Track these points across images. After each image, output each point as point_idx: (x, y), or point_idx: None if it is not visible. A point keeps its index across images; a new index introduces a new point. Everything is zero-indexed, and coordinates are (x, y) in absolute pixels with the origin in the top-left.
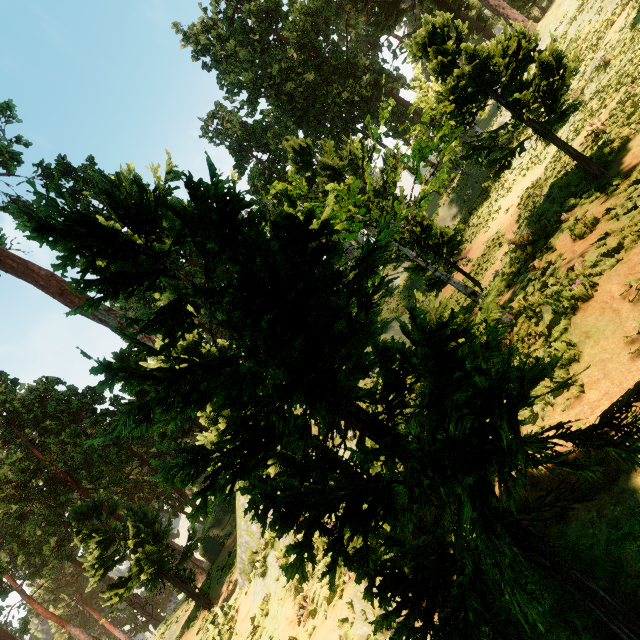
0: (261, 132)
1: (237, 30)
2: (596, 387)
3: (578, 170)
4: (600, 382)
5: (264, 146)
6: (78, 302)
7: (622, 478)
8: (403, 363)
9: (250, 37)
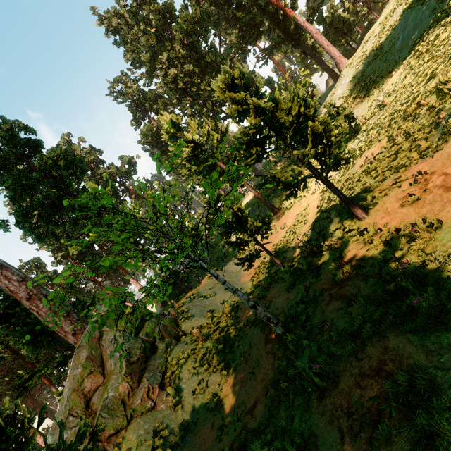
0: (155, 98)
1: (140, 22)
2: None
3: None
4: None
5: (155, 109)
6: None
7: None
8: None
9: (148, 29)
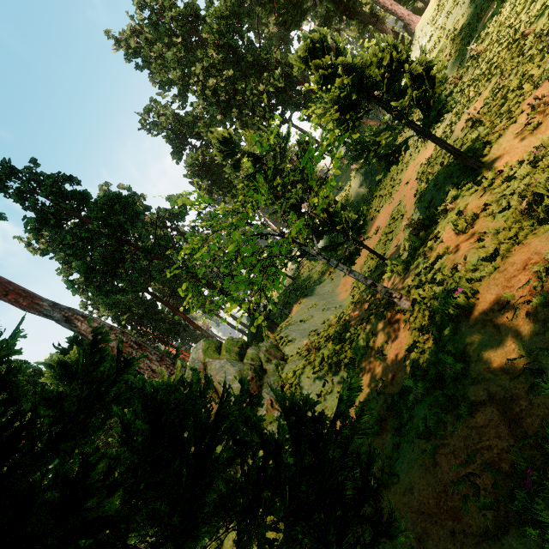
0: (193, 122)
1: (162, 34)
2: (482, 409)
3: (458, 161)
4: (485, 405)
5: (196, 134)
6: (23, 301)
7: (511, 533)
8: (263, 461)
9: (173, 40)
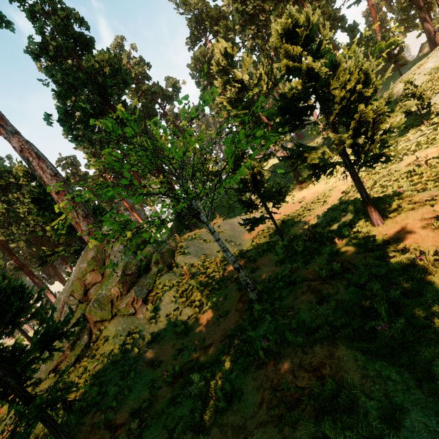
0: (218, 17)
1: None
2: None
3: None
4: None
5: (215, 31)
6: None
7: None
8: None
9: None
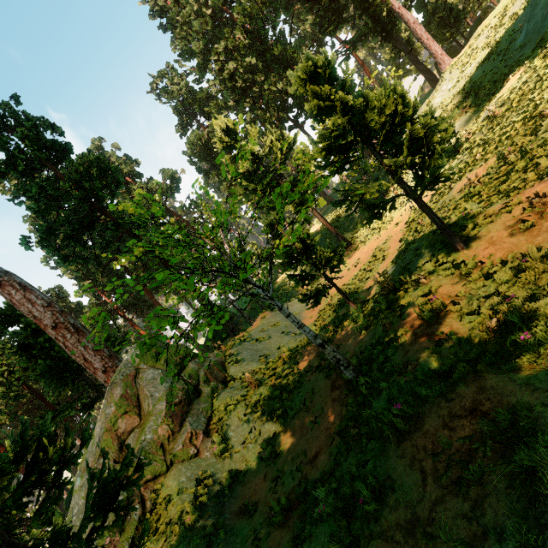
0: (206, 99)
1: (193, 0)
2: None
3: None
4: None
5: (206, 113)
6: None
7: None
8: None
9: (203, 10)
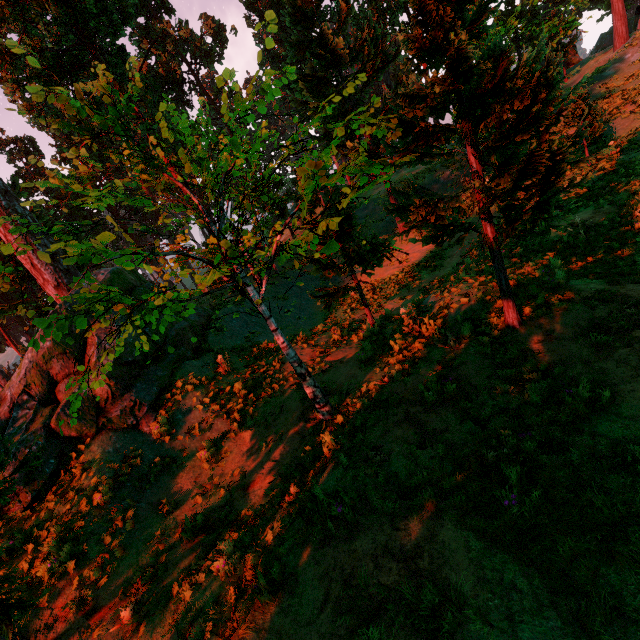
0: None
1: None
2: None
3: None
4: None
5: None
6: None
7: None
8: None
9: None
